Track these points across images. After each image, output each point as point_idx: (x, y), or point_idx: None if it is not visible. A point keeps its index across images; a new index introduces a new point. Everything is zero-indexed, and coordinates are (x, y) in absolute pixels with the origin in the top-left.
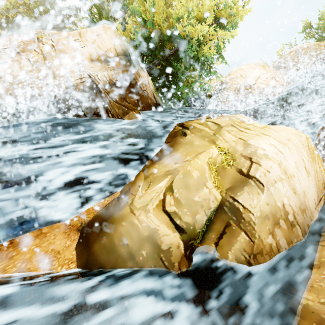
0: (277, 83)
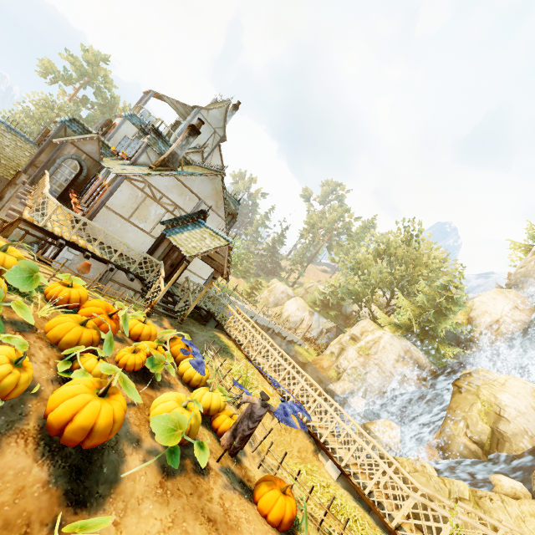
0: (521, 313)
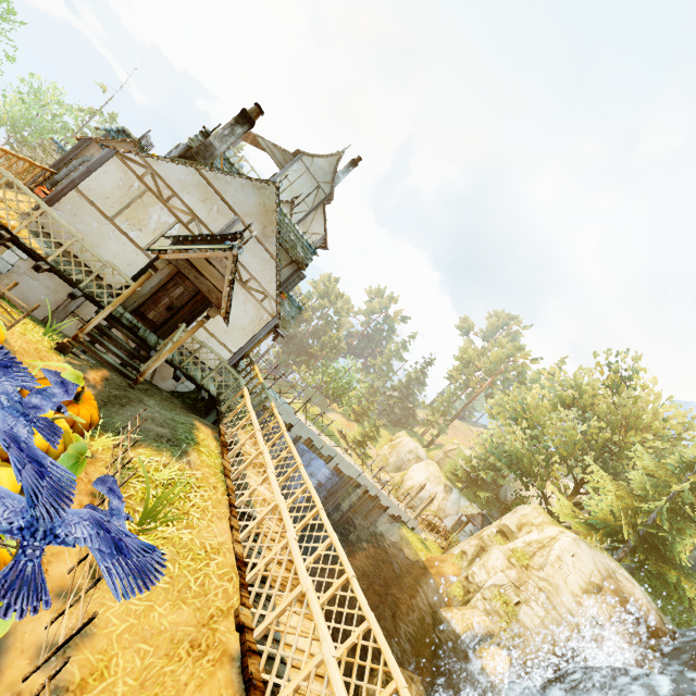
0: None
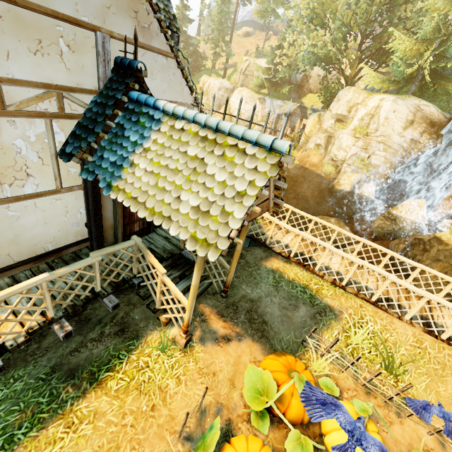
0: None
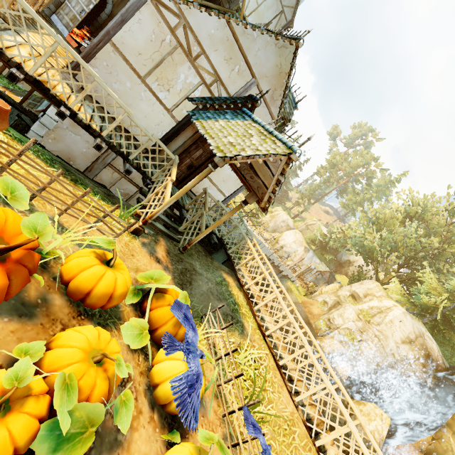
0: None
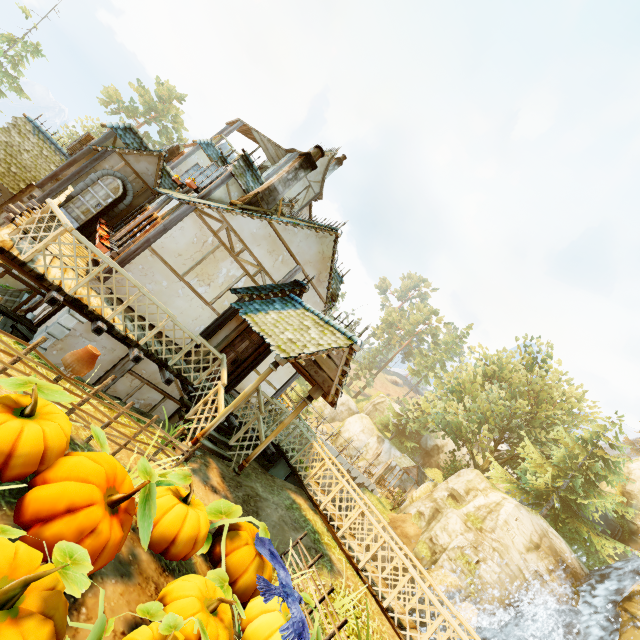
0: None
